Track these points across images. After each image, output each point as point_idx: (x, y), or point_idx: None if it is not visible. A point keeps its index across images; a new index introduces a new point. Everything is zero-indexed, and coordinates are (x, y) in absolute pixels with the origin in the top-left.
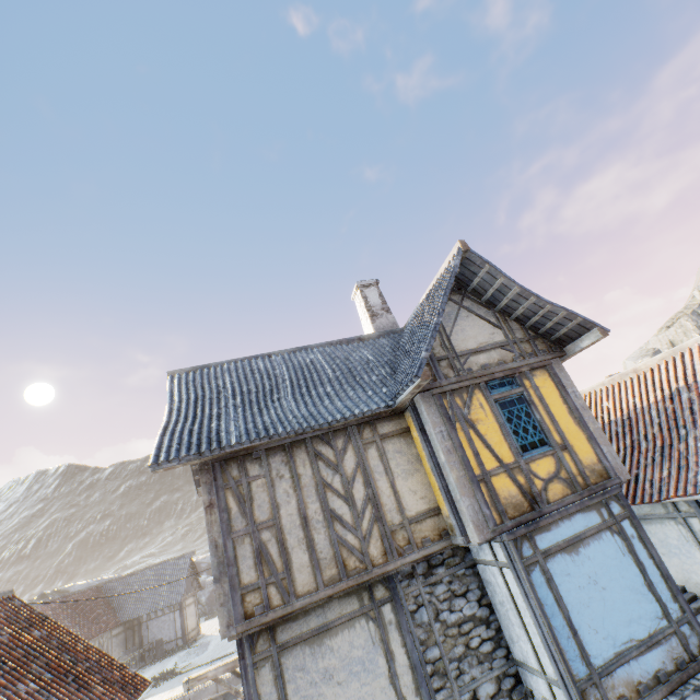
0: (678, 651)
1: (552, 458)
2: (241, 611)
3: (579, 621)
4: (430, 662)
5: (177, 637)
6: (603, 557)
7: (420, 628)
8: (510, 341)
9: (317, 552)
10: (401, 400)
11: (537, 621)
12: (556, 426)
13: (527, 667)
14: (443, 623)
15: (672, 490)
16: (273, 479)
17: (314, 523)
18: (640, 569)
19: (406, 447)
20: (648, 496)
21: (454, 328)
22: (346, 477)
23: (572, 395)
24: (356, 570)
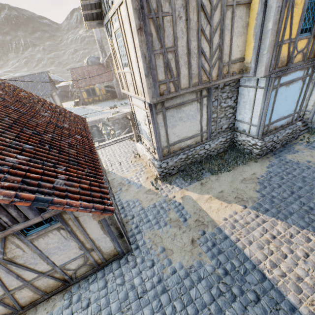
0: (290, 120)
1: (307, 41)
2: (158, 92)
3: (274, 109)
4: (213, 118)
5: None
6: (293, 89)
7: (213, 107)
8: None
9: (191, 70)
10: None
11: (263, 108)
12: None
13: (242, 121)
14: (220, 107)
15: None
16: (176, 19)
17: (192, 54)
18: (299, 95)
19: (244, 16)
20: None
21: None
22: (213, 28)
23: None
24: (205, 82)
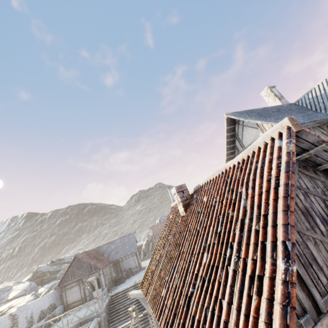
0: None
1: None
2: None
3: None
4: None
5: (136, 266)
6: None
7: None
8: None
9: None
10: None
11: None
12: None
13: None
14: None
15: None
16: None
17: None
18: None
19: None
20: None
21: None
22: None
23: None
24: None
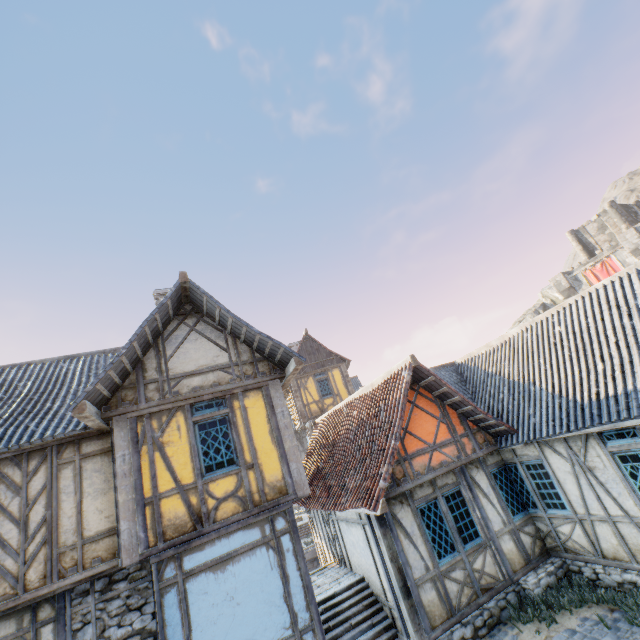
0: None
1: (236, 477)
2: None
3: (199, 639)
4: None
5: None
6: (250, 572)
7: None
8: (232, 364)
9: None
10: (90, 425)
11: None
12: (250, 445)
13: None
14: (107, 639)
15: (349, 502)
16: None
17: None
18: (284, 581)
19: (108, 466)
20: (340, 504)
21: (177, 351)
22: (26, 499)
23: (280, 414)
24: (4, 596)
